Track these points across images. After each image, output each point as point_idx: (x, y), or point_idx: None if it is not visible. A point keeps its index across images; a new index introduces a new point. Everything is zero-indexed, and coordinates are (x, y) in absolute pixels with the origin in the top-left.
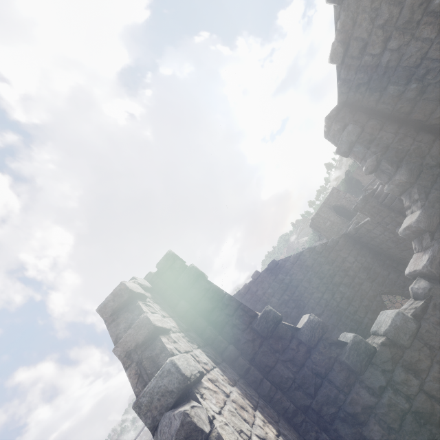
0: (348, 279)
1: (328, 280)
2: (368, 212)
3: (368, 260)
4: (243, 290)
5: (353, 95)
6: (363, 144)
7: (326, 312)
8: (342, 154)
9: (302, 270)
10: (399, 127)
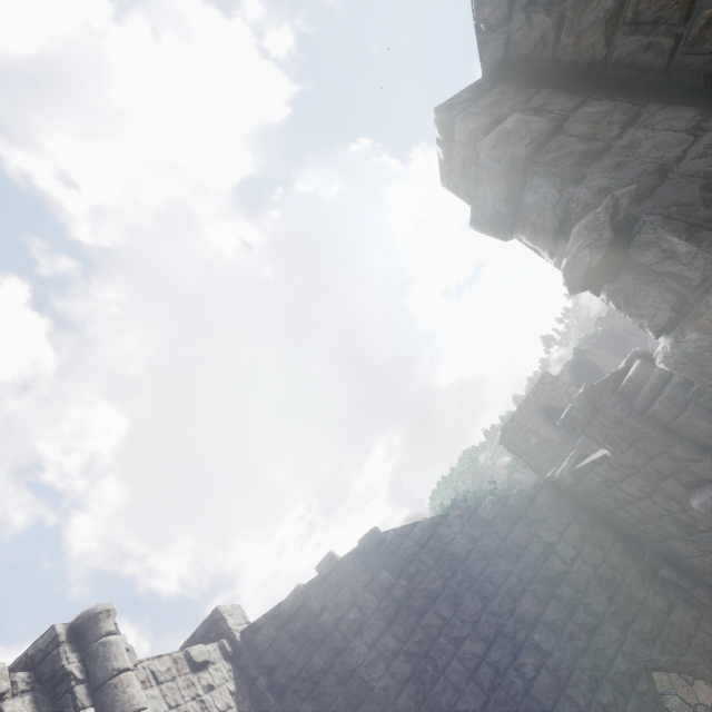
0: (557, 609)
1: (504, 604)
2: (602, 434)
3: (612, 558)
4: (289, 604)
5: (525, 23)
6: (556, 167)
7: (492, 709)
8: (491, 226)
9: (439, 566)
10: (706, 112)
